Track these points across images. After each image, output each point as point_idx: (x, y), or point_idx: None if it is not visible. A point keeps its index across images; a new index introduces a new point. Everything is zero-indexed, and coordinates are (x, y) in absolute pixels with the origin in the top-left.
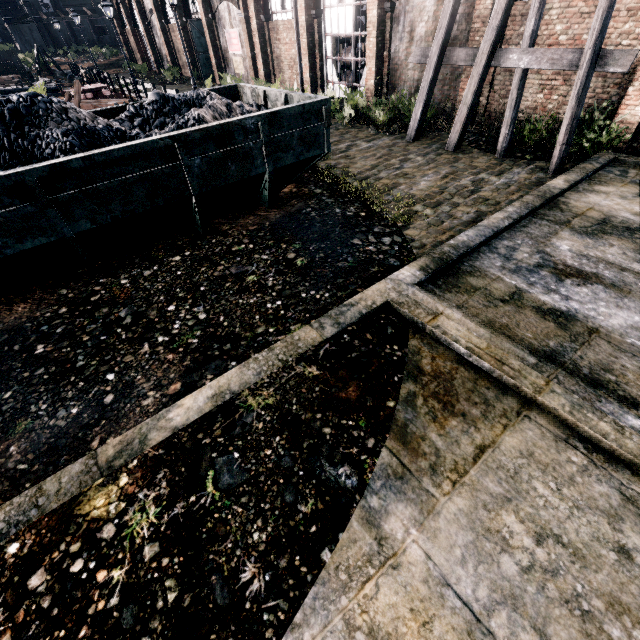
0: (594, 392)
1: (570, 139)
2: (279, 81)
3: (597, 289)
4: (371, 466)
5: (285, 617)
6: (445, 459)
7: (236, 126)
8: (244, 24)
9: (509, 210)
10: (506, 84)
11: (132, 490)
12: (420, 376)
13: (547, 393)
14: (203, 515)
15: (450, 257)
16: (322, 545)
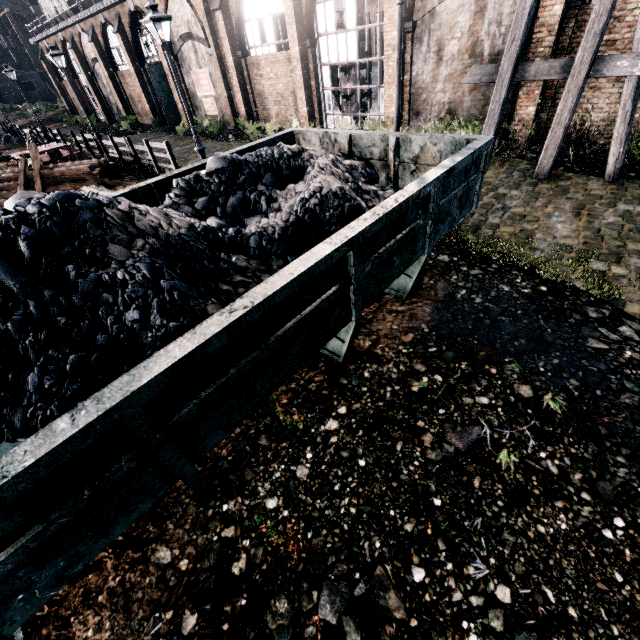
0: None
1: None
2: (263, 119)
3: None
4: None
5: None
6: None
7: (414, 200)
8: (216, 62)
9: None
10: None
11: None
12: None
13: None
14: None
15: None
16: None
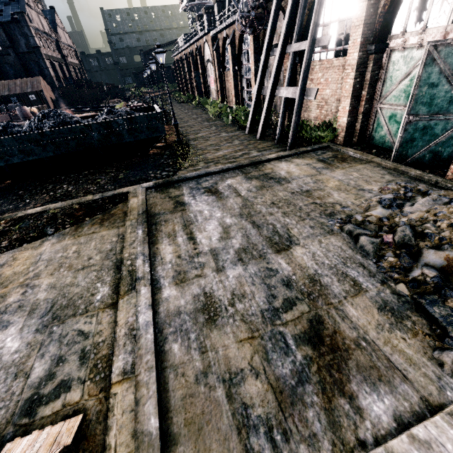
0: (143, 223)
1: (294, 134)
2: (228, 101)
3: (211, 198)
4: (60, 231)
5: (3, 252)
6: (80, 233)
7: (113, 122)
8: (214, 73)
9: (226, 165)
10: (305, 104)
11: (2, 224)
12: (107, 214)
13: (129, 221)
14: (9, 231)
15: (172, 180)
16: (27, 243)
